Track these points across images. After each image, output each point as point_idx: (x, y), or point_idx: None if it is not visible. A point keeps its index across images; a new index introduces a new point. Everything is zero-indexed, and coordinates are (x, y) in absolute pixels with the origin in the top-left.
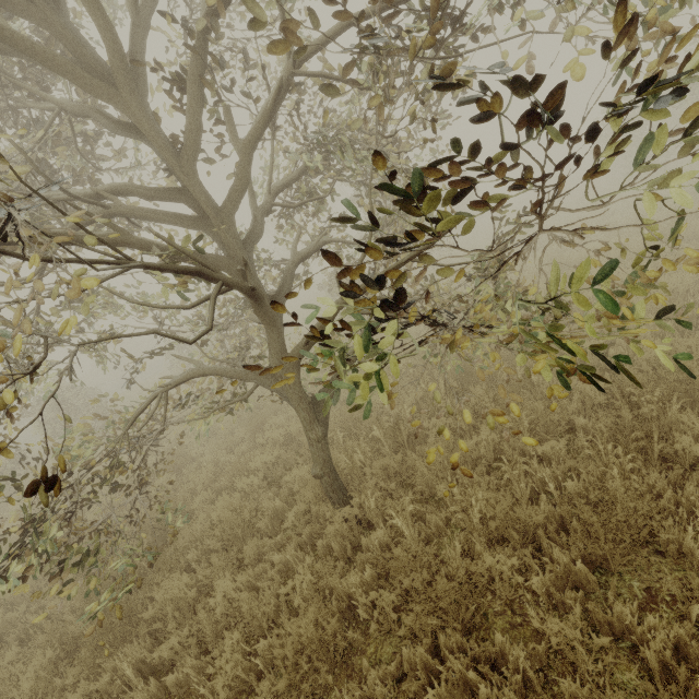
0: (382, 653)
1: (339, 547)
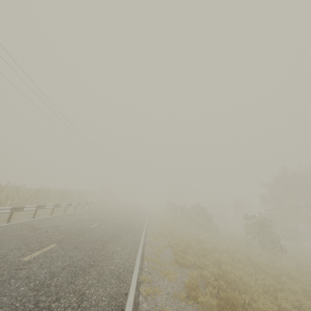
0: None
1: None
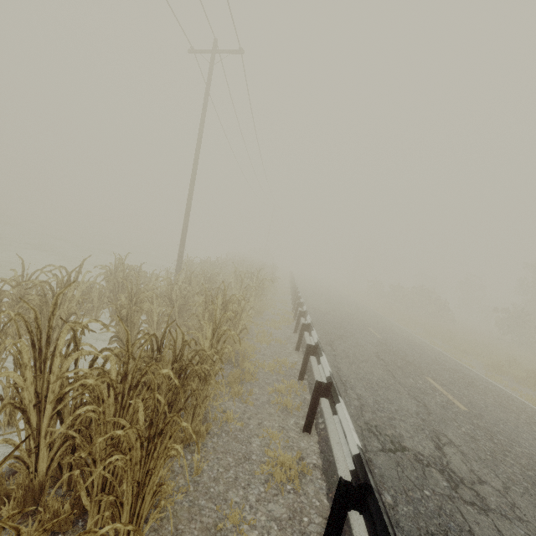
0: None
1: None
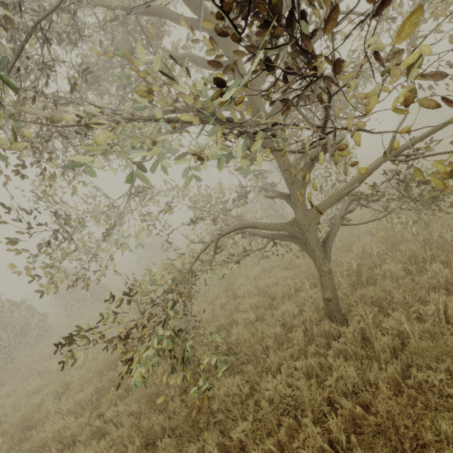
0: (441, 425)
1: (351, 352)
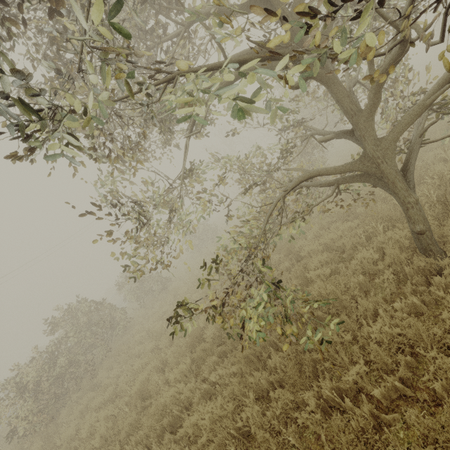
0: None
1: None
